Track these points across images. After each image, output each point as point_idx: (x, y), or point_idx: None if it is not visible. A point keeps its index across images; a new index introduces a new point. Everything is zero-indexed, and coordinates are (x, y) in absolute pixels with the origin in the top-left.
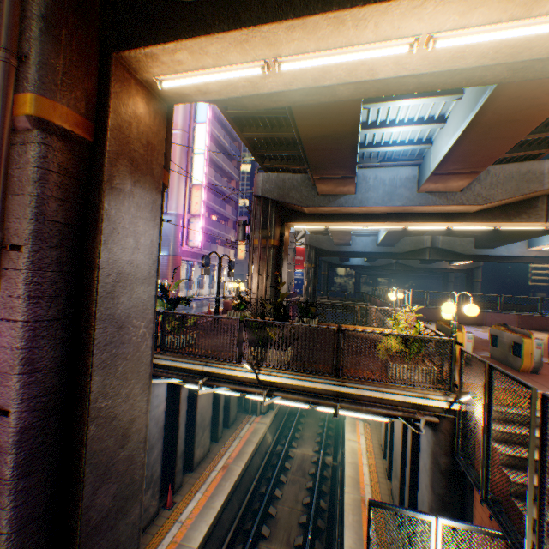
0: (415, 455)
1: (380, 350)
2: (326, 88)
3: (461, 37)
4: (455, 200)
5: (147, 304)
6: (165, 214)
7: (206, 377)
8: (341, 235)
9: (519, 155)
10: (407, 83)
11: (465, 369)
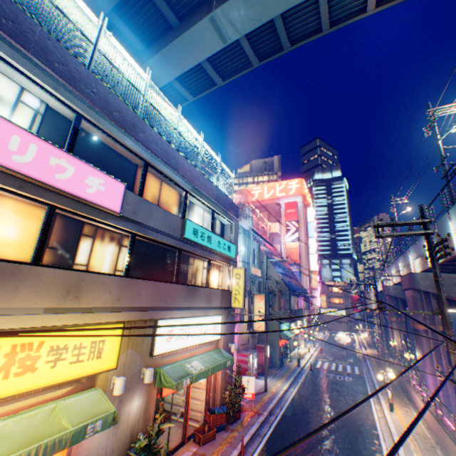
0: None
1: None
2: None
3: None
4: None
5: None
6: None
7: None
8: None
9: None
10: None
11: None
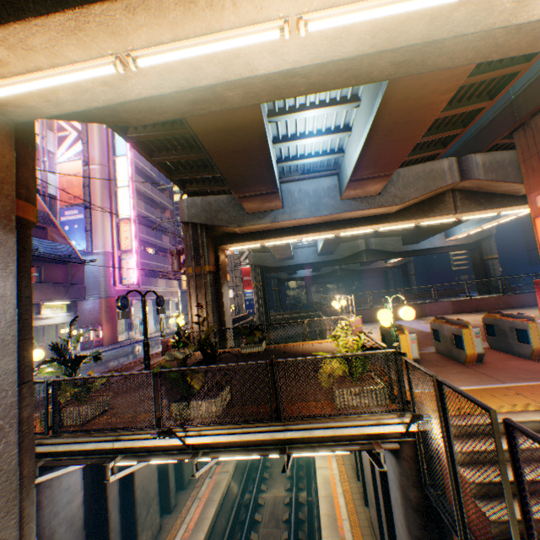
0: (385, 481)
1: (322, 378)
2: (213, 94)
3: (333, 18)
4: (376, 203)
5: (1, 385)
6: (91, 253)
7: (120, 454)
8: (282, 250)
9: (421, 157)
10: (297, 84)
11: (415, 373)
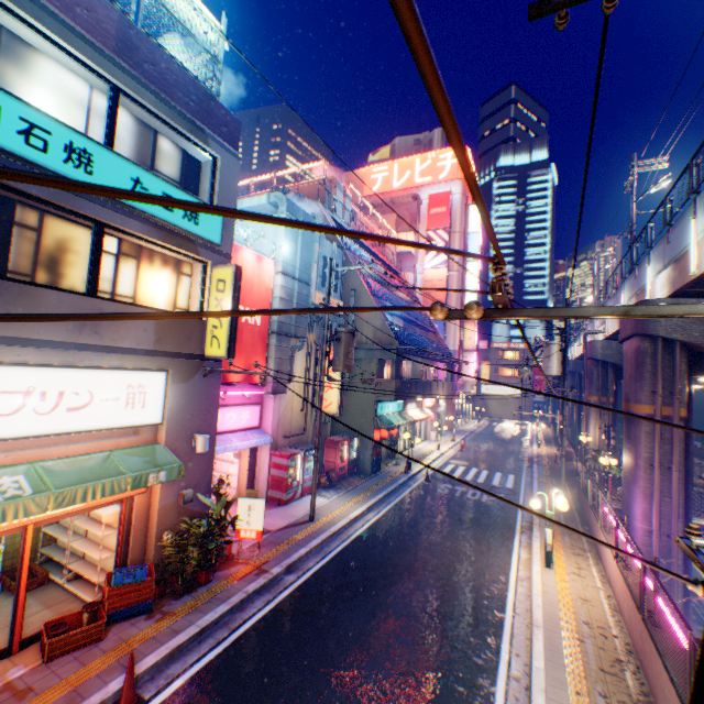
0: None
1: None
2: None
3: None
4: None
5: None
6: None
7: None
8: None
9: None
10: None
11: None
